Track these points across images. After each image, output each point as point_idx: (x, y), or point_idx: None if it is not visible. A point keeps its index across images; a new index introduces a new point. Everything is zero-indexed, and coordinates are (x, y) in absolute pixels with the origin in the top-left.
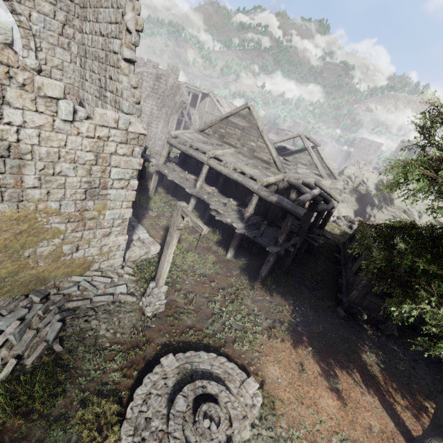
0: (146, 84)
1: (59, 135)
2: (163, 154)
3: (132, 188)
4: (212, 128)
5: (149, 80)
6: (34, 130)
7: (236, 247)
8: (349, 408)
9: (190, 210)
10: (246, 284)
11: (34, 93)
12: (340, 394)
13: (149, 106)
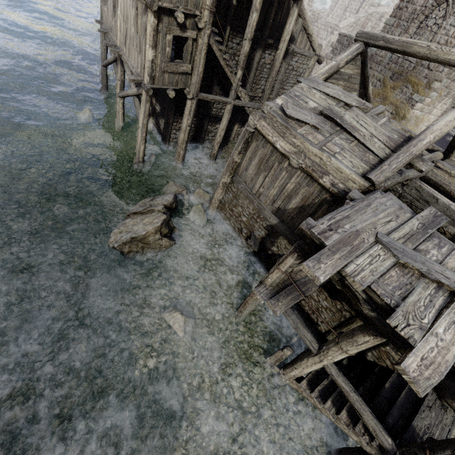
0: (369, 24)
1: None
2: None
3: None
4: None
5: (374, 20)
6: None
7: None
8: None
9: None
10: None
11: None
12: None
13: None
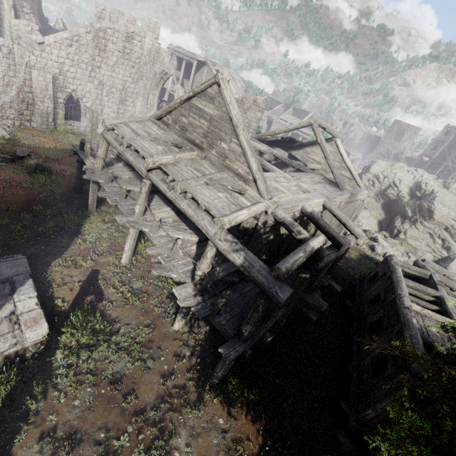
0: (112, 47)
1: None
2: (99, 153)
3: None
4: (171, 115)
5: (117, 41)
6: None
7: (186, 315)
8: None
9: (129, 244)
10: (191, 388)
11: None
12: None
13: (120, 77)
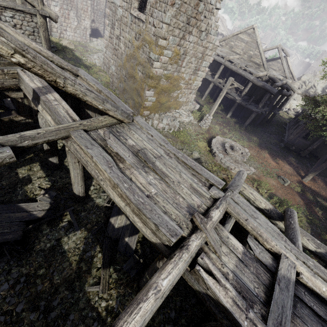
0: None
1: (197, 46)
2: None
3: (205, 72)
4: (225, 41)
5: None
6: (193, 44)
7: (233, 111)
8: (280, 166)
9: (208, 91)
10: (237, 128)
11: (198, 30)
12: (277, 163)
13: None
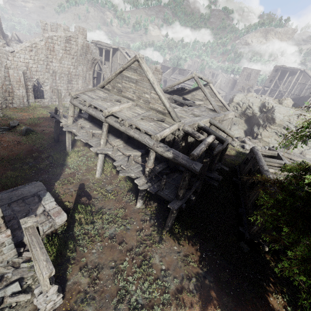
0: (58, 47)
1: None
2: (69, 114)
3: None
4: (110, 83)
5: (60, 43)
6: None
7: (143, 197)
8: None
9: (99, 164)
10: (155, 235)
11: None
12: None
13: (65, 66)
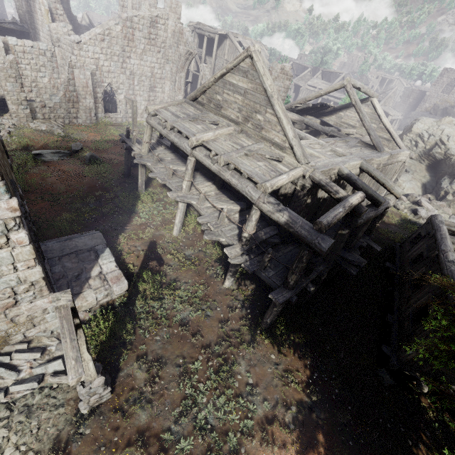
0: (139, 34)
1: None
2: (145, 139)
3: (19, 244)
4: (205, 94)
5: (143, 28)
6: None
7: (235, 274)
8: None
9: (179, 217)
10: (245, 332)
11: None
12: None
13: (148, 64)
